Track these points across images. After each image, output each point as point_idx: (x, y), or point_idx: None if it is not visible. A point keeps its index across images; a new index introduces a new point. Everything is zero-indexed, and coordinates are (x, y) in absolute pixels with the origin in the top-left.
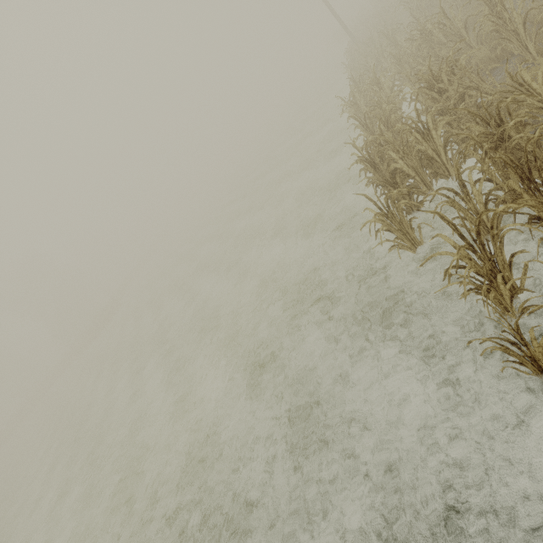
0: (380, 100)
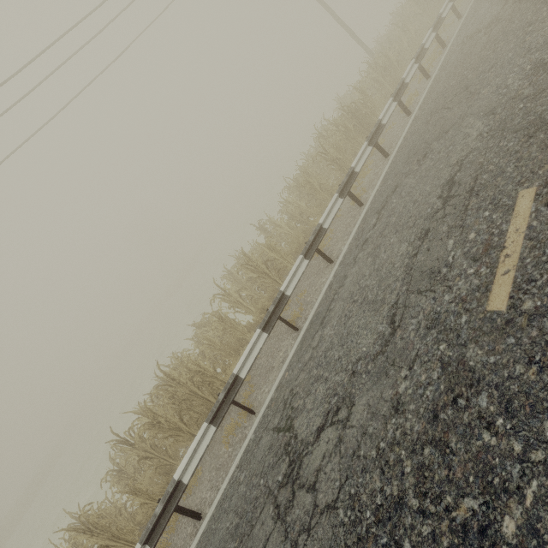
0: (203, 321)
